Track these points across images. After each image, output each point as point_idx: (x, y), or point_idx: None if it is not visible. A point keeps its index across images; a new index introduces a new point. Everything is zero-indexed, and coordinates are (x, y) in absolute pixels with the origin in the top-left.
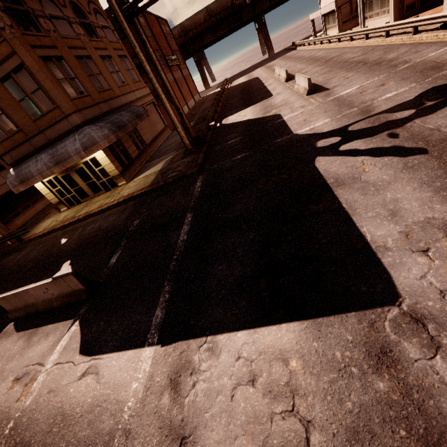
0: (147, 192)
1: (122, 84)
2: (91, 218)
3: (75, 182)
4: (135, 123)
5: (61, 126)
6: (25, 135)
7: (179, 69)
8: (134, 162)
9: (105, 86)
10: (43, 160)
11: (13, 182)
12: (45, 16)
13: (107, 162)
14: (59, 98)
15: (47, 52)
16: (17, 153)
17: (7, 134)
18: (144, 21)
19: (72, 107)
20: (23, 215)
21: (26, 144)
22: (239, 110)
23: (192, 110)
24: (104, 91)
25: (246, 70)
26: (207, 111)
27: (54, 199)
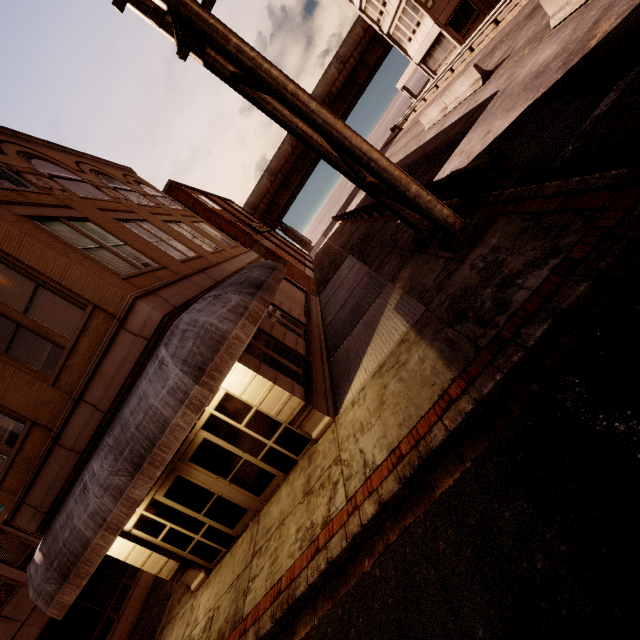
0: (485, 400)
1: (215, 250)
2: (312, 632)
3: (202, 490)
4: (277, 278)
5: (117, 355)
6: (46, 431)
7: (272, 236)
8: (310, 363)
9: (189, 254)
10: (98, 479)
11: (43, 588)
12: (38, 174)
13: (263, 388)
14: (90, 284)
15: (45, 211)
16: (43, 490)
17: (7, 454)
18: (208, 199)
19: (129, 291)
20: (119, 622)
21: (54, 454)
22: (441, 163)
23: (319, 266)
24: (190, 260)
25: (346, 201)
26: (354, 237)
27: (165, 566)
